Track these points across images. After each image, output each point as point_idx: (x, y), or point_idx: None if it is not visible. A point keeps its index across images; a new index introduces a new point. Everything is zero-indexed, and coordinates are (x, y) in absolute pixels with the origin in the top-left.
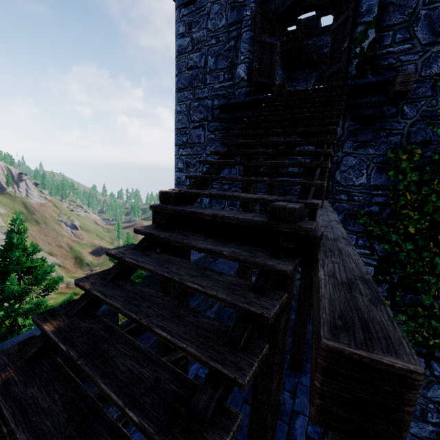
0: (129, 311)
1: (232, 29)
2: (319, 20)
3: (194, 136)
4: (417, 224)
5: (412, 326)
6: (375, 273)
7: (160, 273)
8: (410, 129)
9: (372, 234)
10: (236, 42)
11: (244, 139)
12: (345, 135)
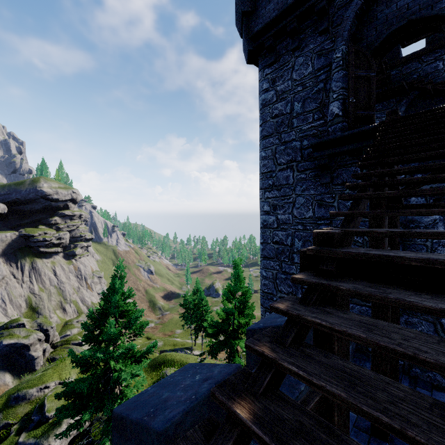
0: (368, 406)
1: (320, 73)
2: (399, 51)
3: (282, 178)
4: None
5: None
6: None
7: (385, 346)
8: None
9: None
10: (325, 84)
11: (377, 169)
12: None
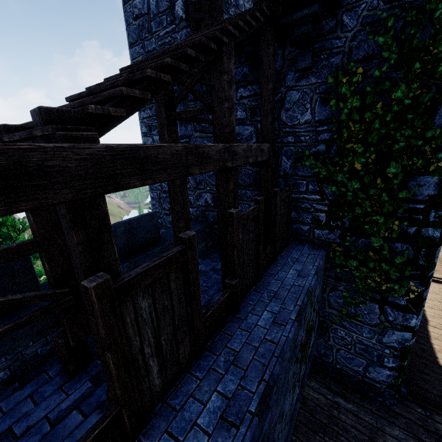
0: None
1: None
2: None
3: None
4: (362, 158)
5: (363, 271)
6: (327, 219)
7: None
8: (351, 44)
9: (319, 176)
10: None
11: None
12: (286, 66)
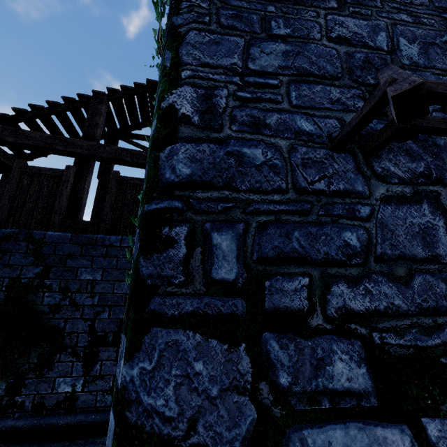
0: None
1: None
2: None
3: None
4: None
5: None
6: None
7: None
8: None
9: None
10: None
11: None
12: None
